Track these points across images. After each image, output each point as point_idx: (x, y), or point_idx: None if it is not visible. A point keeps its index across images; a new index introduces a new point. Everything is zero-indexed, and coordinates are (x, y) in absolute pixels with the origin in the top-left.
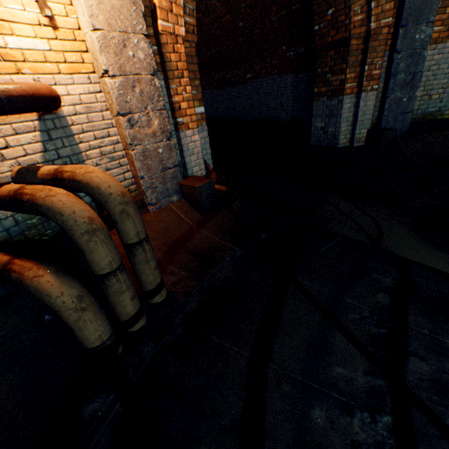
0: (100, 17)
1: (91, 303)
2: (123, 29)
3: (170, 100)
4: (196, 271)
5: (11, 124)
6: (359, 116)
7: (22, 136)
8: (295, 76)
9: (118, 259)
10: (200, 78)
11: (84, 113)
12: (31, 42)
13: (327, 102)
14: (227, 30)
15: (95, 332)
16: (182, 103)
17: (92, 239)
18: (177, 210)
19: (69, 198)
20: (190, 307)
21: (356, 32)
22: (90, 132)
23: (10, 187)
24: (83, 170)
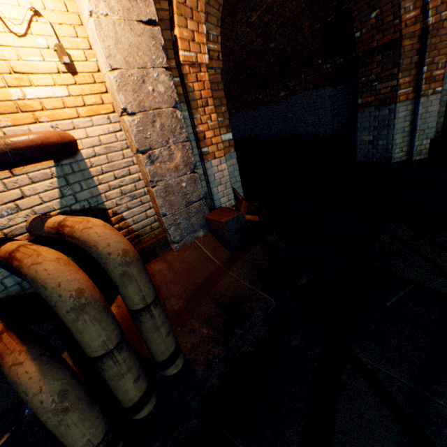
0: (118, 57)
1: (77, 399)
2: (141, 65)
3: (194, 130)
4: (220, 330)
5: (27, 173)
6: (418, 124)
7: (39, 184)
8: (333, 89)
9: (115, 336)
10: (234, 102)
11: (103, 153)
12: (49, 90)
13: (375, 113)
14: (258, 53)
15: (82, 437)
16: (207, 132)
17: (80, 317)
18: (203, 246)
19: (56, 265)
20: (211, 383)
21: (409, 31)
22: (110, 173)
23: (9, 247)
24: (82, 225)
